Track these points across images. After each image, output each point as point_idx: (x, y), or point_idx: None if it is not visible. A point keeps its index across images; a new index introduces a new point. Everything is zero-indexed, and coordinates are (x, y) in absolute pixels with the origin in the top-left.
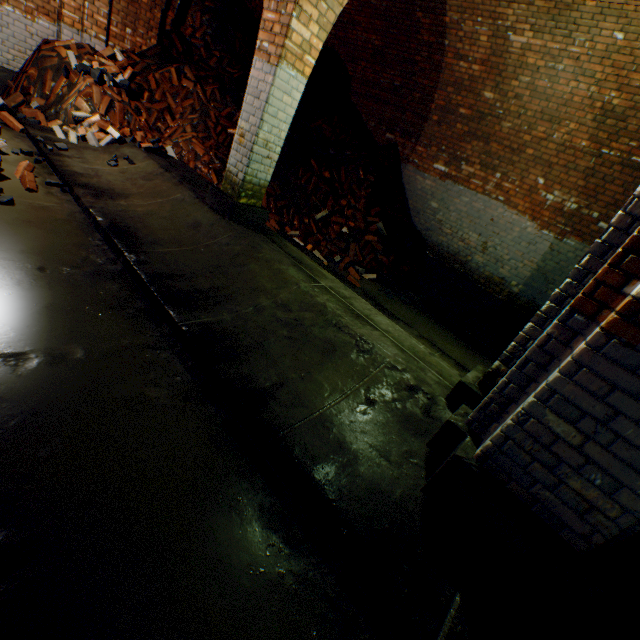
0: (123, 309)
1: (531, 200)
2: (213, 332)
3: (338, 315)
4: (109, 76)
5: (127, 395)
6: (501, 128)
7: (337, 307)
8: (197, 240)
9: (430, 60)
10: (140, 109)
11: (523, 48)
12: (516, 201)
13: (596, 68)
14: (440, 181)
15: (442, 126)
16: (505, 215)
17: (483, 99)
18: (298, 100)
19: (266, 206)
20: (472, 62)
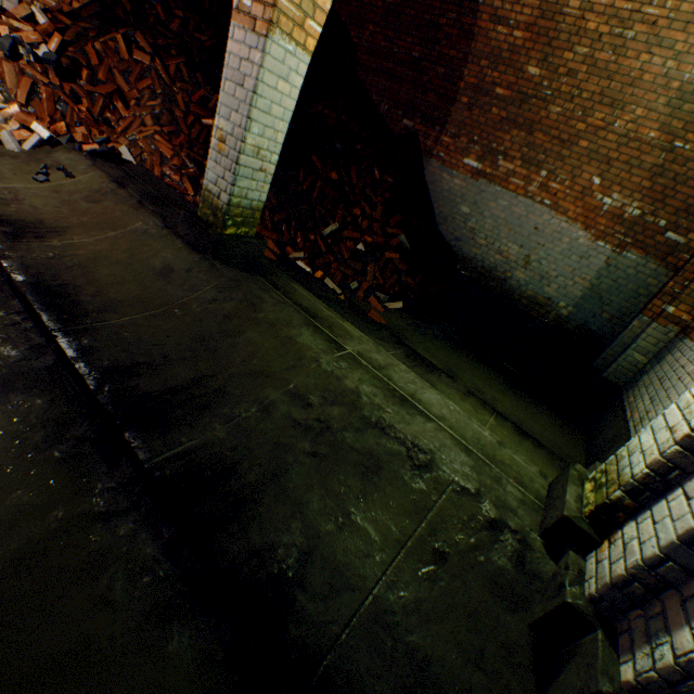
0: (53, 446)
1: (584, 204)
2: (200, 468)
3: (378, 407)
4: (26, 47)
5: (55, 651)
6: (548, 114)
7: (374, 391)
8: (169, 296)
9: (459, 23)
10: (78, 94)
11: (583, 8)
12: (566, 205)
13: (678, 36)
14: (472, 180)
15: (474, 110)
16: (552, 223)
17: (526, 76)
18: (299, 87)
19: (260, 222)
20: (514, 26)
